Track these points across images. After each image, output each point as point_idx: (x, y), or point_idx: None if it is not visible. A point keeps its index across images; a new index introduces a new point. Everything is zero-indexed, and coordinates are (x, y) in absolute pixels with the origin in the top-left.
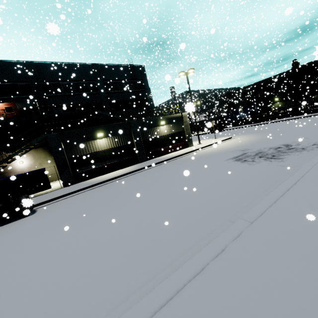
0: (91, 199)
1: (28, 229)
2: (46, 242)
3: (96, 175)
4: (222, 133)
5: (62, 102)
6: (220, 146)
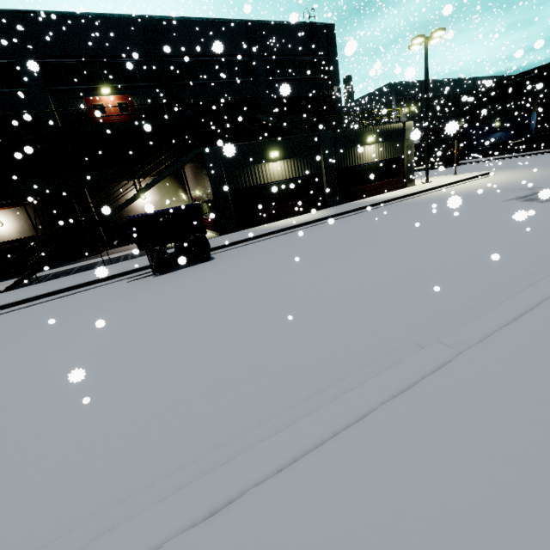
0: (294, 245)
1: (231, 271)
2: (284, 278)
3: (264, 221)
4: (460, 168)
5: (198, 96)
6: (474, 186)
